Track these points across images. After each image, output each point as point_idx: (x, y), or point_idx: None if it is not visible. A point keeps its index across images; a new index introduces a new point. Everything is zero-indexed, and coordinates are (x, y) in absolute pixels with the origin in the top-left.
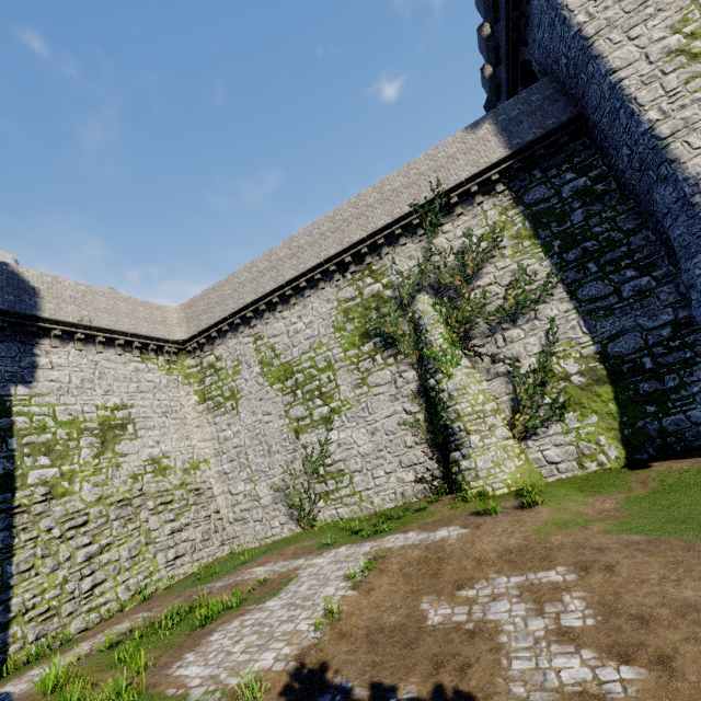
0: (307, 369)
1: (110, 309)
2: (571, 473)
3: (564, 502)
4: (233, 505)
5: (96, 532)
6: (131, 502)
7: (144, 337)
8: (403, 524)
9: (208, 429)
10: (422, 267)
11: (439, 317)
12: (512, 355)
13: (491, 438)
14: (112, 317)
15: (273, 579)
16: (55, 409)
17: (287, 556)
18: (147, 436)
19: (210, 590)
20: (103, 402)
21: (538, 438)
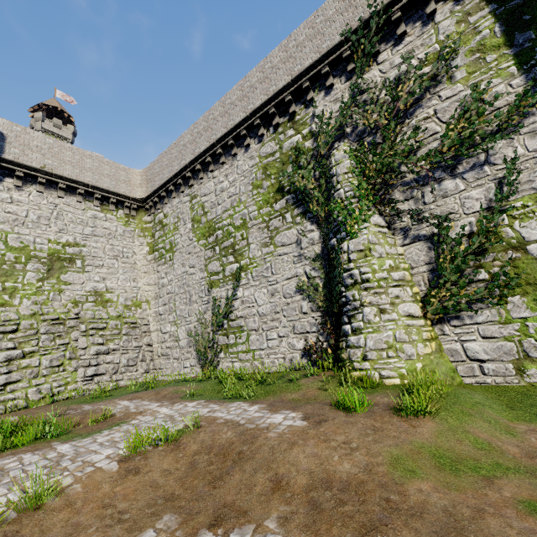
0: (226, 226)
1: (74, 162)
2: (501, 378)
3: (470, 419)
4: (162, 342)
5: (23, 340)
6: (65, 322)
7: (104, 191)
8: (267, 392)
9: (153, 276)
10: (345, 108)
11: (355, 166)
12: (441, 213)
13: (390, 314)
14: (75, 169)
15: (113, 418)
16: (8, 235)
17: (156, 397)
18: (94, 272)
19: (72, 412)
20: (56, 238)
21: (460, 324)
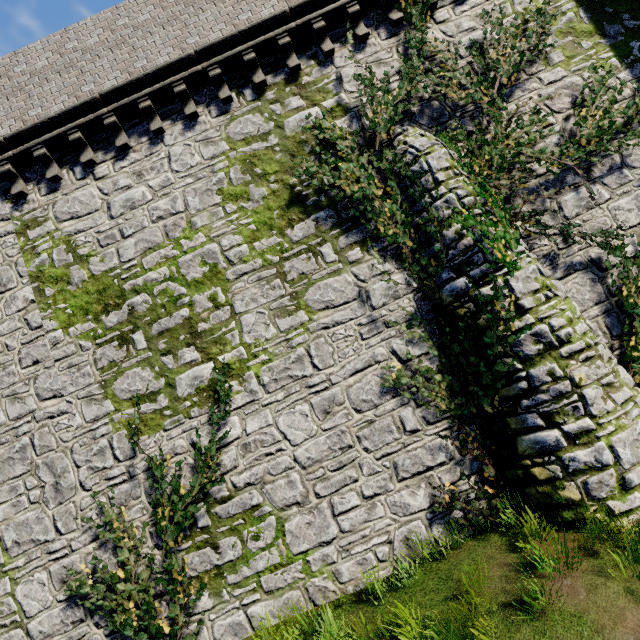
0: (158, 284)
1: None
2: None
3: None
4: None
5: None
6: None
7: None
8: None
9: None
10: (408, 71)
11: (455, 159)
12: (593, 230)
13: (621, 390)
14: None
15: None
16: None
17: None
18: None
19: None
20: None
21: None
